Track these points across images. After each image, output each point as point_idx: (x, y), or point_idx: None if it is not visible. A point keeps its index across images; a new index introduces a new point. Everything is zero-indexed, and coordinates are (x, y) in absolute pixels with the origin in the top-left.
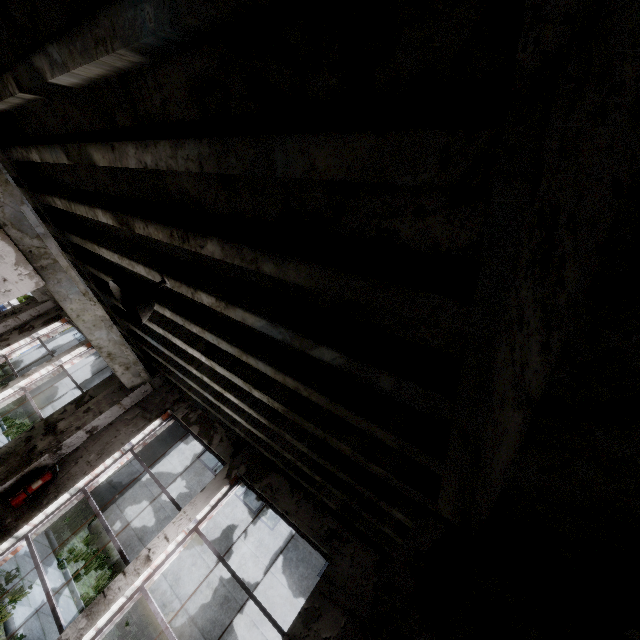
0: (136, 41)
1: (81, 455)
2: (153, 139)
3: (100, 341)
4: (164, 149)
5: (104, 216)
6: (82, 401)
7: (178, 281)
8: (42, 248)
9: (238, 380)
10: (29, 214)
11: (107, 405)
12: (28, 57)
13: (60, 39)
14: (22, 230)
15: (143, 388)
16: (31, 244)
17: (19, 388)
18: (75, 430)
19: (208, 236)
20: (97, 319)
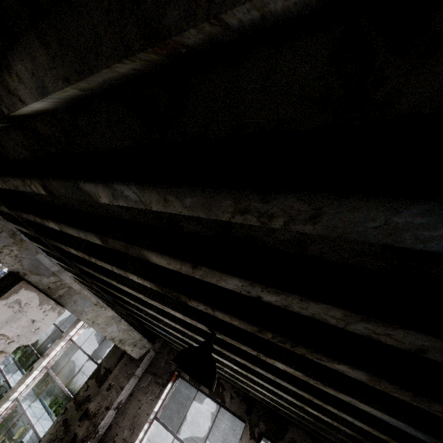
0: (381, 241)
1: (115, 433)
2: (300, 294)
3: (112, 334)
4: (324, 309)
5: (139, 280)
6: (99, 374)
7: (238, 342)
8: (58, 281)
9: (286, 396)
10: (44, 259)
11: (124, 379)
12: (73, 180)
13: (148, 186)
14: (39, 273)
15: (148, 355)
16: (48, 282)
17: (42, 368)
18: (105, 411)
19: (348, 365)
20: (108, 319)
